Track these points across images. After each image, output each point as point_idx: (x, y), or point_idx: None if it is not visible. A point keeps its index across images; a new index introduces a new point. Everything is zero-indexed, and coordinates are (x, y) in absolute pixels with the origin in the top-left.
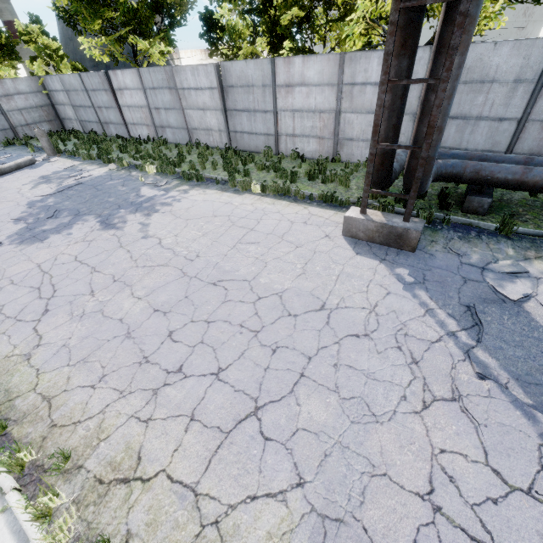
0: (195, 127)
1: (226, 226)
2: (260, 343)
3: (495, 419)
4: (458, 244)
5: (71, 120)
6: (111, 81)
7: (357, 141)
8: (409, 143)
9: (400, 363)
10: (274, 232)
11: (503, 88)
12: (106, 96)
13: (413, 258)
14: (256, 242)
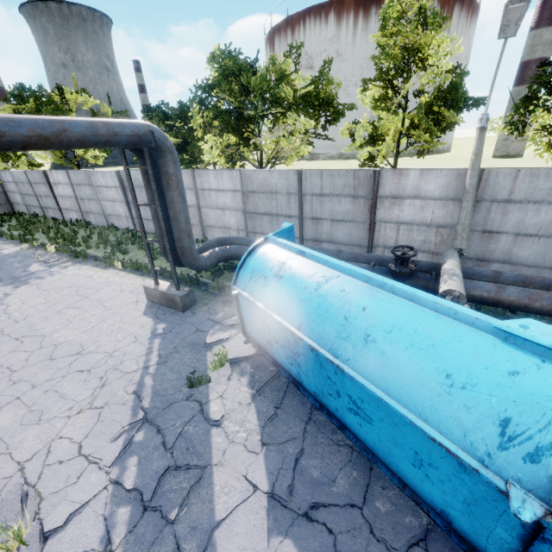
0: (109, 214)
1: (69, 295)
2: (10, 378)
3: (112, 417)
4: (218, 306)
5: (19, 204)
6: (49, 178)
7: (215, 227)
8: (245, 230)
9: (92, 387)
10: (101, 299)
11: (283, 197)
12: (45, 188)
13: (179, 316)
14: (80, 307)
